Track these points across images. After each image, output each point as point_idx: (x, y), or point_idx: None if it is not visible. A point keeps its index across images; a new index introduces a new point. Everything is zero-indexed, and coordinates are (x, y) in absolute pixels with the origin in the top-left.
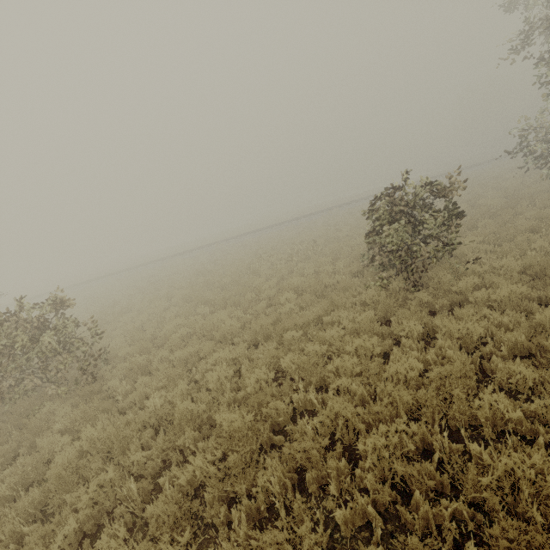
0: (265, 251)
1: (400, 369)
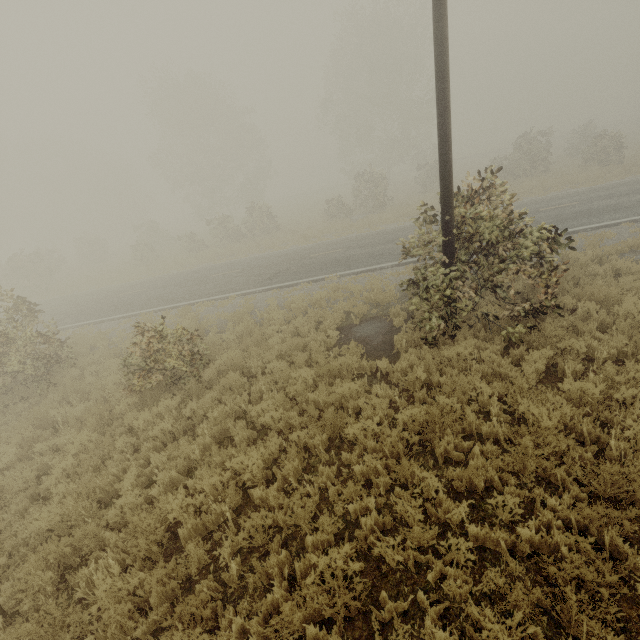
0: None
1: None
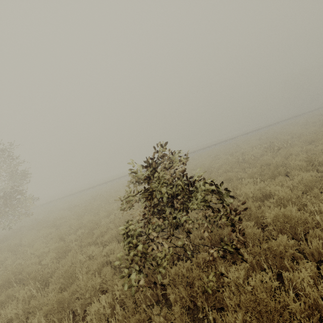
0: (232, 152)
1: None
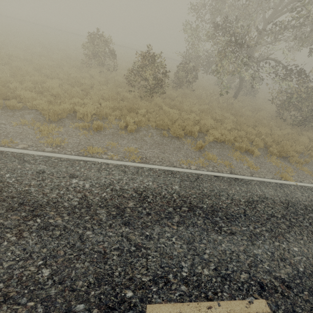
0: None
1: (46, 67)
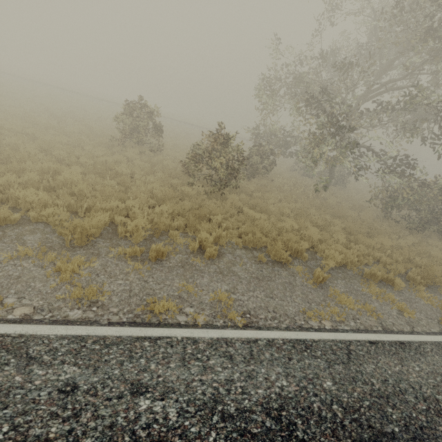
0: None
1: (58, 145)
